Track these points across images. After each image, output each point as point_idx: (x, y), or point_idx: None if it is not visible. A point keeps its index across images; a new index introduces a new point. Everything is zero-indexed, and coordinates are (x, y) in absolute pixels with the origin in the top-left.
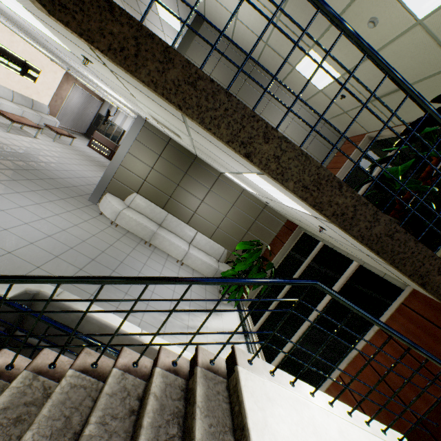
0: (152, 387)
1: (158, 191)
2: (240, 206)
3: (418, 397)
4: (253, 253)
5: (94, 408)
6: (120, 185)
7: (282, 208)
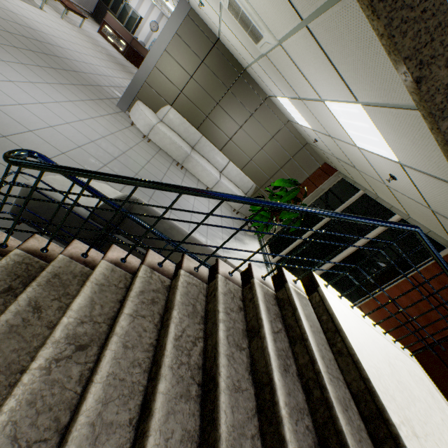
0: (257, 293)
1: (194, 107)
2: (279, 139)
3: (443, 330)
4: (290, 192)
5: (217, 301)
6: (152, 93)
7: (339, 149)
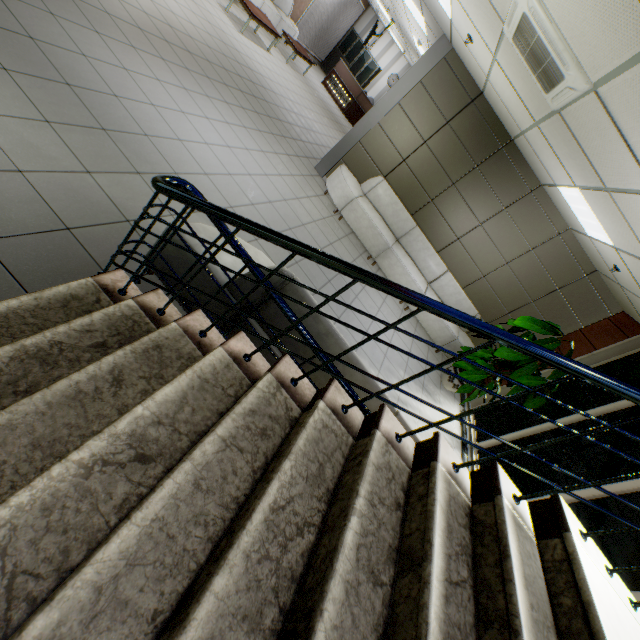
0: (436, 491)
1: (416, 184)
2: (542, 255)
3: None
4: (540, 342)
5: (360, 475)
6: (364, 157)
7: None
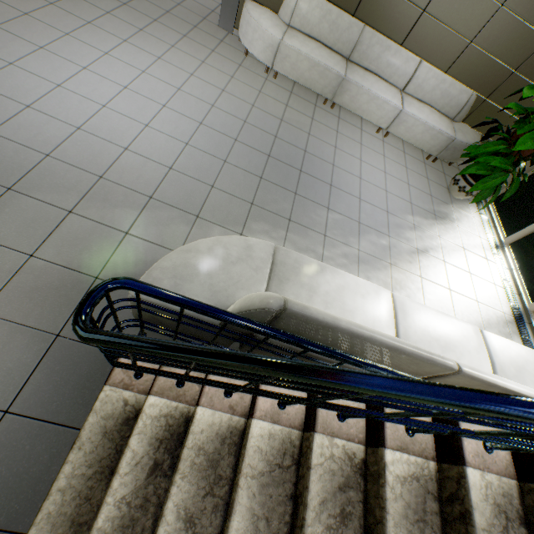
0: None
1: None
2: None
3: None
4: None
5: None
6: None
7: None
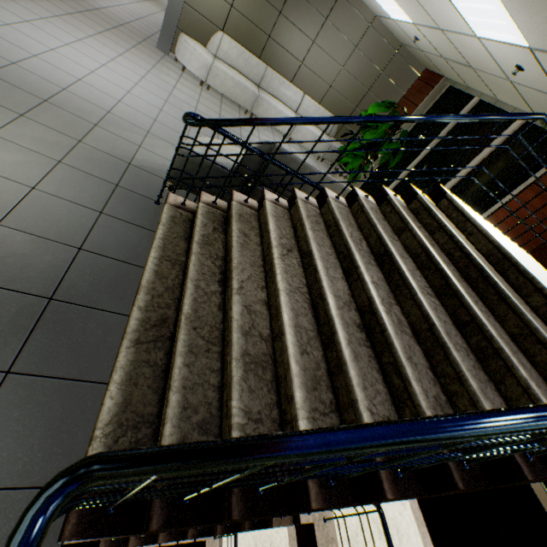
0: (396, 204)
1: (251, 26)
2: (364, 49)
3: None
4: None
5: (368, 213)
6: (196, 18)
7: (450, 45)
